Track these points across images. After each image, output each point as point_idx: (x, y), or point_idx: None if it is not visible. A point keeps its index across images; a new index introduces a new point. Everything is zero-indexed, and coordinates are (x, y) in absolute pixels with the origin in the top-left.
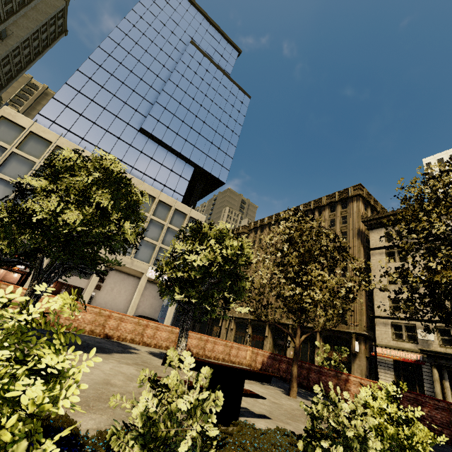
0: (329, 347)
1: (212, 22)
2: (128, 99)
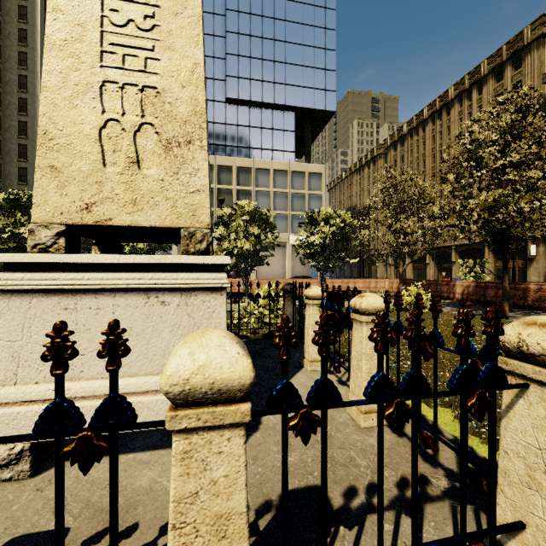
0: (472, 261)
1: None
2: None
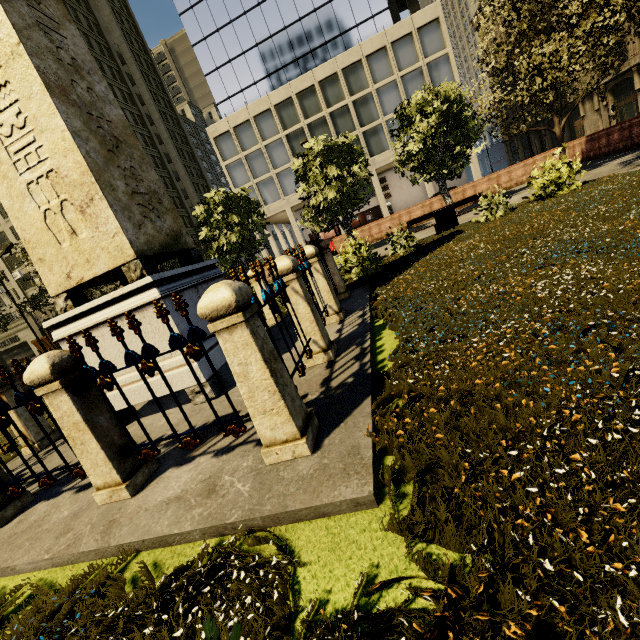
0: None
1: None
2: None
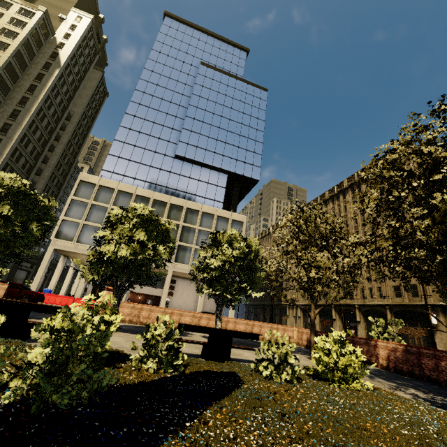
0: (383, 321)
1: (216, 36)
2: (161, 134)
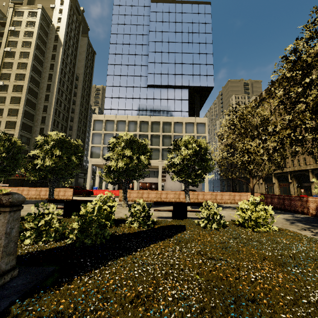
0: None
1: None
2: (134, 72)
